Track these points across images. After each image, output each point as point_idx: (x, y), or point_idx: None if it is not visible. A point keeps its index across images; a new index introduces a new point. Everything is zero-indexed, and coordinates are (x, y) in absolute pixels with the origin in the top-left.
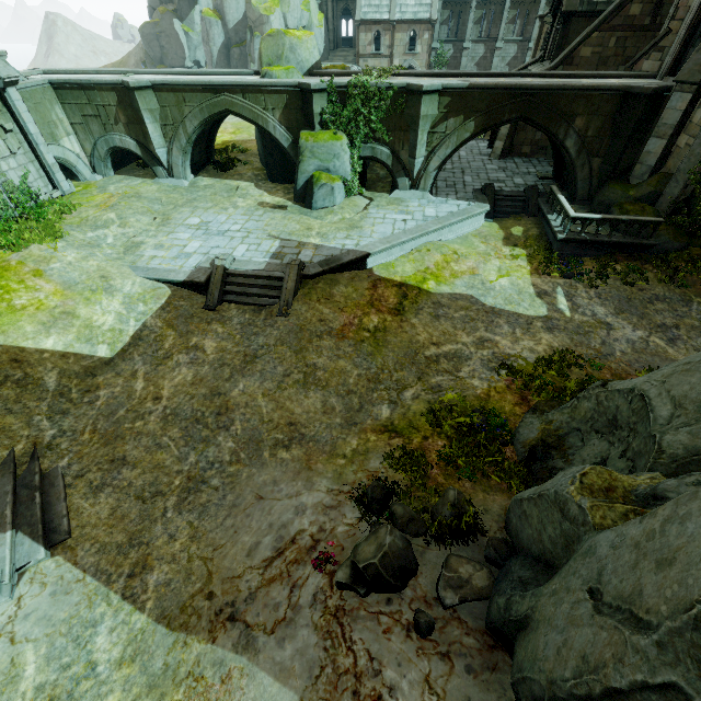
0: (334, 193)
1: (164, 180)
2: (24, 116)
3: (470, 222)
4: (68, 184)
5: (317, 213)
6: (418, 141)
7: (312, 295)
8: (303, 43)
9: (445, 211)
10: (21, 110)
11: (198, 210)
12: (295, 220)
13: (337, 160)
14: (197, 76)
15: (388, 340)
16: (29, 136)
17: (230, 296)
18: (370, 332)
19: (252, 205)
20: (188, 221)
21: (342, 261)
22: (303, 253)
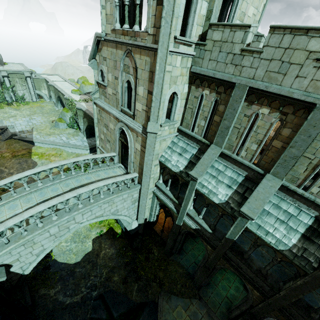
0: (59, 125)
1: (55, 106)
2: (29, 83)
3: (80, 150)
4: (36, 99)
5: (53, 128)
6: (79, 121)
7: (8, 142)
8: (86, 86)
9: (75, 143)
10: (29, 82)
11: (41, 116)
12: (46, 127)
13: (65, 117)
14: (71, 86)
15: (1, 160)
16: (29, 87)
17: (3, 134)
18: (1, 156)
19: (52, 120)
20: (33, 117)
21: (24, 139)
22: (25, 133)
